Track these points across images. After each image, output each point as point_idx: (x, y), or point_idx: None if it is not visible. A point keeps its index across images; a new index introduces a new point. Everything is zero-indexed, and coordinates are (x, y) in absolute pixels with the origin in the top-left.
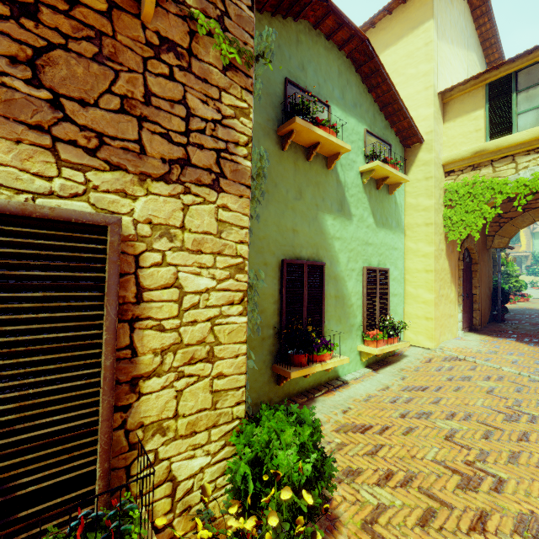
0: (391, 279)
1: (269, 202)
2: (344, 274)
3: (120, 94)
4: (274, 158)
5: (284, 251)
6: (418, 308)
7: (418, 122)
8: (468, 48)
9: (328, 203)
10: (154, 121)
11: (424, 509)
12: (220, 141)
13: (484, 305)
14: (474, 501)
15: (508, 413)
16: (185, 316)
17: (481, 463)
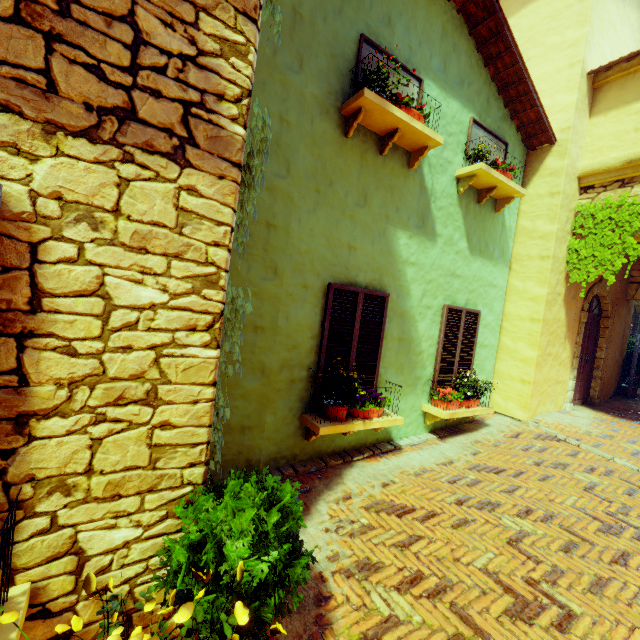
0: (481, 325)
1: (319, 206)
2: (414, 312)
3: None
4: (333, 147)
5: (333, 272)
6: (513, 367)
7: (553, 114)
8: None
9: (403, 215)
10: (75, 44)
11: (450, 634)
12: (191, 90)
13: (610, 373)
14: (523, 637)
15: (607, 522)
16: (113, 338)
17: (548, 585)
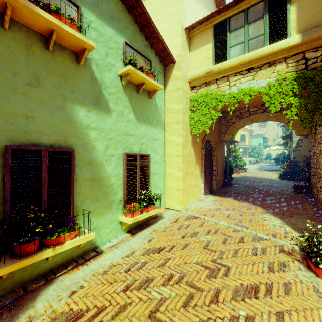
0: (152, 162)
1: None
2: (101, 160)
3: None
4: None
5: (10, 137)
6: (172, 182)
7: (172, 48)
8: (209, 9)
9: (79, 95)
10: None
11: None
12: None
13: (220, 176)
14: None
15: (212, 268)
16: None
17: None
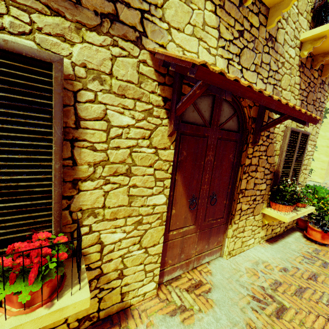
0: None
1: None
2: None
3: (313, 100)
4: None
5: None
6: (317, 164)
7: None
8: None
9: None
10: (315, 105)
11: None
12: (321, 108)
13: None
14: None
15: None
16: (306, 157)
17: None
